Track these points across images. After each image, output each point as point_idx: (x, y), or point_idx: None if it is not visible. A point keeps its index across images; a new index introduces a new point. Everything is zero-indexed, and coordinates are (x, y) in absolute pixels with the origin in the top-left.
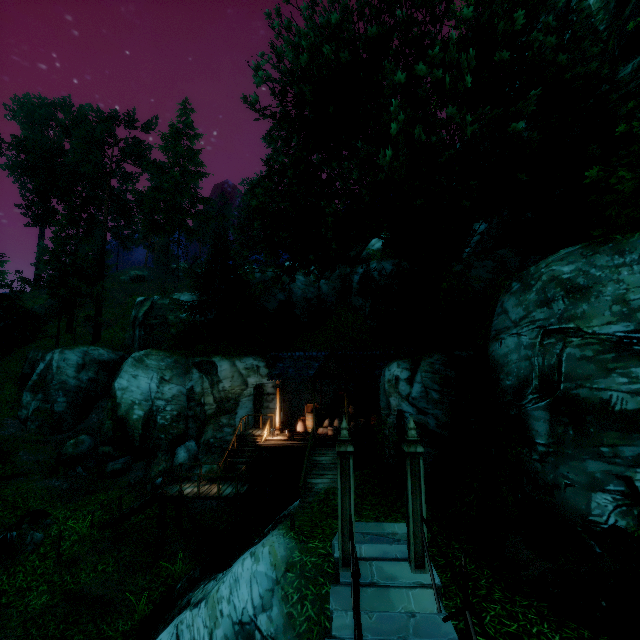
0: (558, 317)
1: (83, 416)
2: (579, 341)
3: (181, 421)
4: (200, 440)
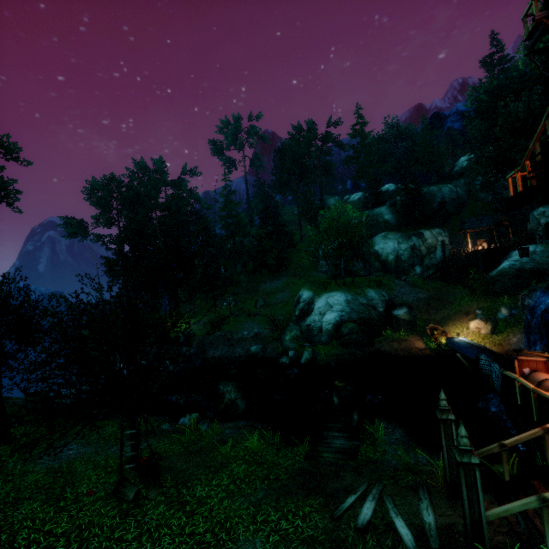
0: None
1: None
2: None
3: (411, 258)
4: (423, 264)
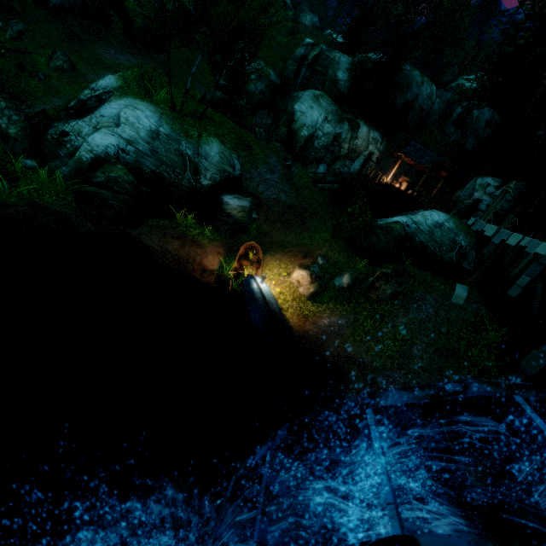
0: None
1: (251, 115)
2: None
3: (325, 150)
4: (331, 167)
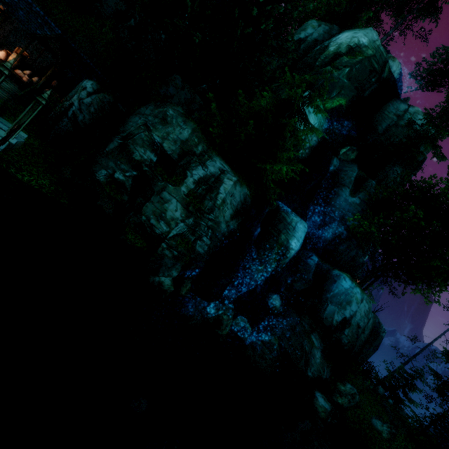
0: (152, 123)
1: None
2: (147, 134)
3: None
4: None
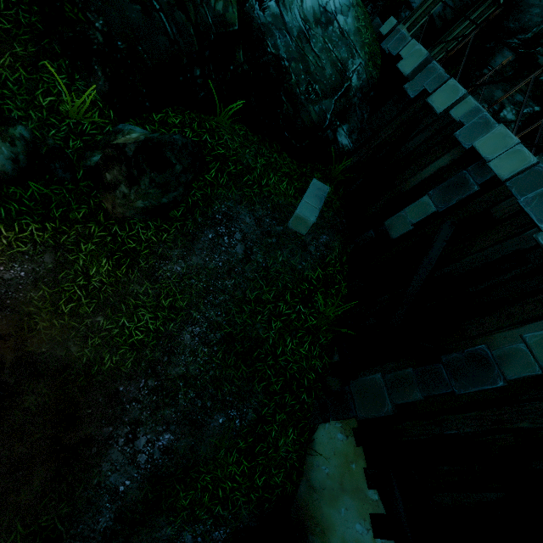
0: None
1: None
2: None
3: None
4: None
